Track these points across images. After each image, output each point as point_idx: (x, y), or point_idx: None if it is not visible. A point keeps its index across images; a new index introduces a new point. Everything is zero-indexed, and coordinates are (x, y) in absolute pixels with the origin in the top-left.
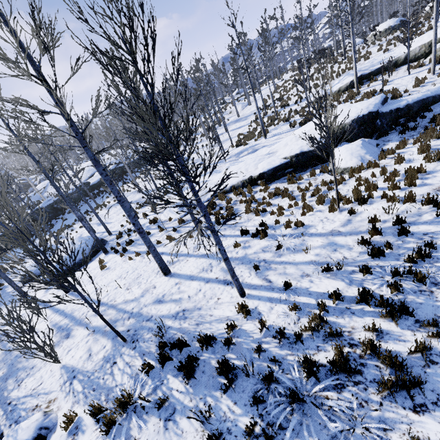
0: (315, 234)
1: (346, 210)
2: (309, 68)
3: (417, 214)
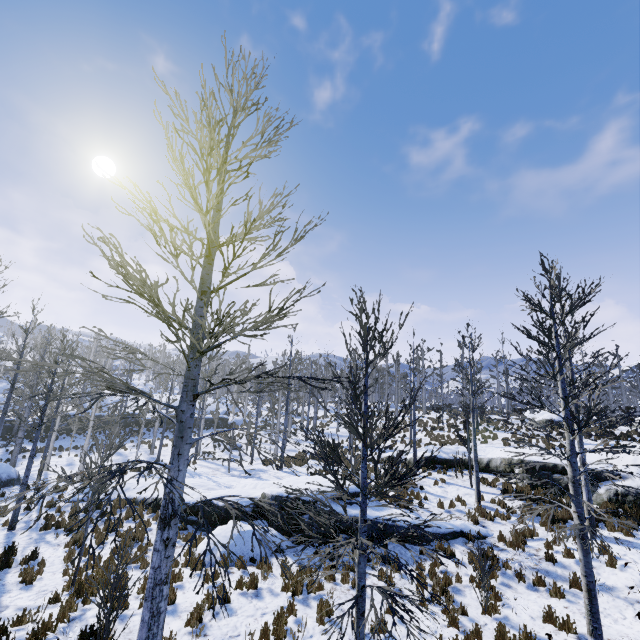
0: (0, 598)
1: (67, 596)
2: (438, 418)
3: (21, 639)
